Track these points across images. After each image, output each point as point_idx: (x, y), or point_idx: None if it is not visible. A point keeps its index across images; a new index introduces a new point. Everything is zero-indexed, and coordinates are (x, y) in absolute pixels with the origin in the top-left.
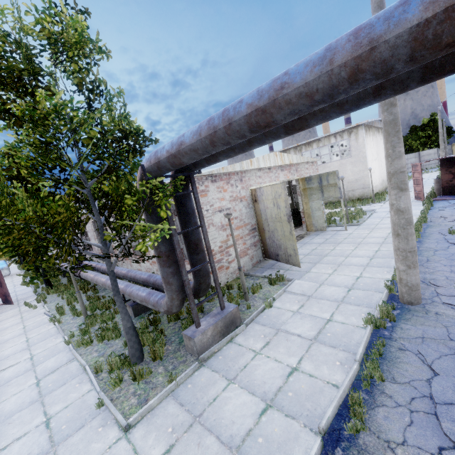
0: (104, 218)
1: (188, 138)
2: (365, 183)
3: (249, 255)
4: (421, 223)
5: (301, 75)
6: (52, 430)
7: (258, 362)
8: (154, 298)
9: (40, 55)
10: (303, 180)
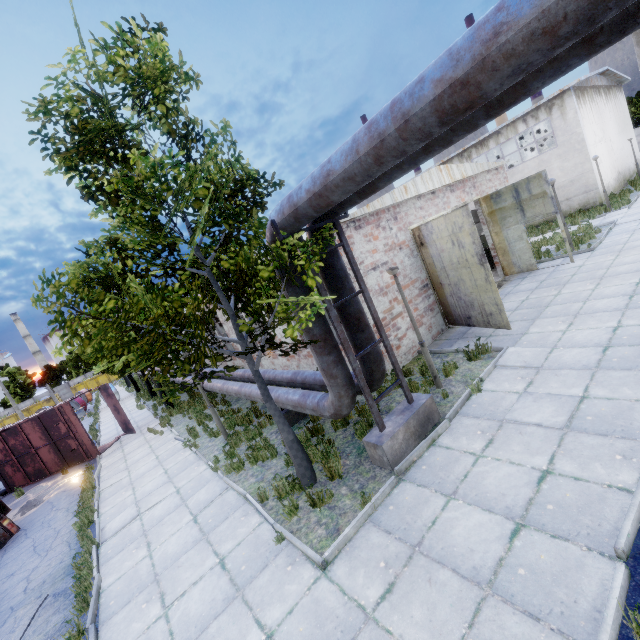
0: (232, 304)
1: (337, 163)
2: (588, 182)
3: (426, 325)
4: None
5: (531, 1)
6: (231, 572)
7: (484, 468)
8: (312, 401)
9: (123, 104)
10: (488, 199)
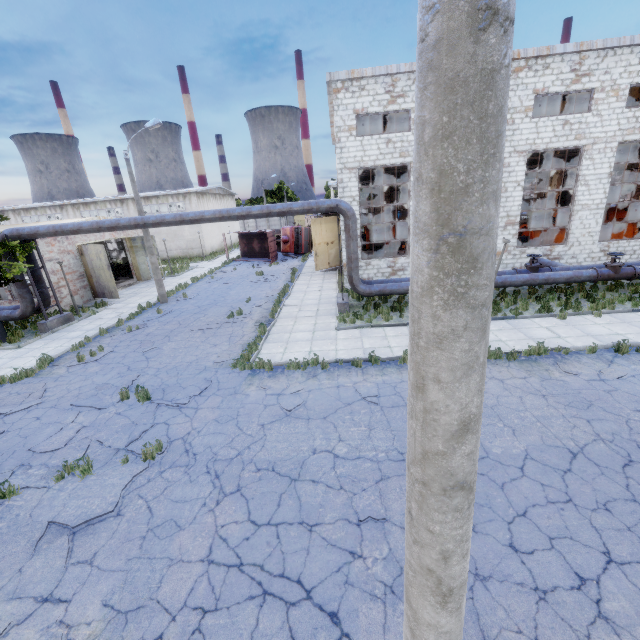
0: None
1: (42, 230)
2: (201, 243)
3: (80, 295)
4: (206, 274)
5: (86, 227)
6: None
7: (85, 326)
8: (7, 312)
9: None
10: (130, 239)
